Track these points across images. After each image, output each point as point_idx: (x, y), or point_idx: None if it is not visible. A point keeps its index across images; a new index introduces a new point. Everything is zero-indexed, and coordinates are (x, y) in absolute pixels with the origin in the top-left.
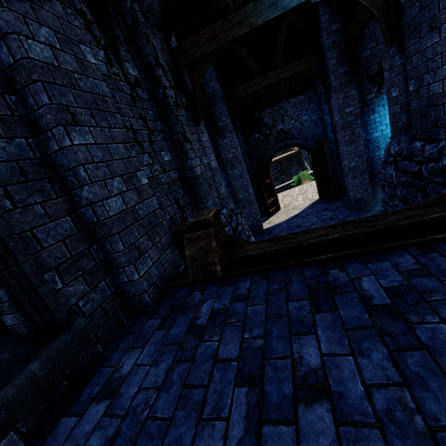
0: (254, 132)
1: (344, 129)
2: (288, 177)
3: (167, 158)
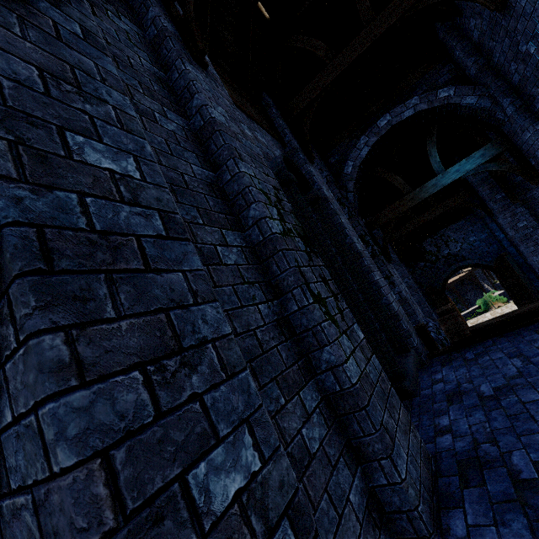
0: (418, 262)
1: (525, 242)
2: (466, 305)
3: None
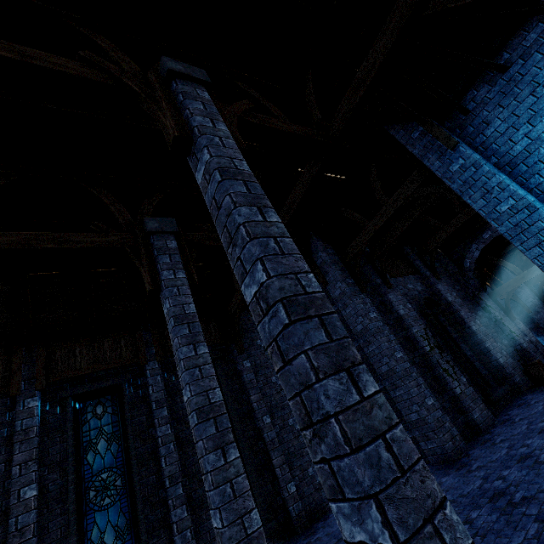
0: None
1: None
2: None
3: (505, 342)
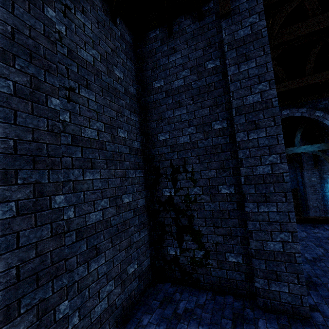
0: None
1: (310, 187)
2: None
3: None
